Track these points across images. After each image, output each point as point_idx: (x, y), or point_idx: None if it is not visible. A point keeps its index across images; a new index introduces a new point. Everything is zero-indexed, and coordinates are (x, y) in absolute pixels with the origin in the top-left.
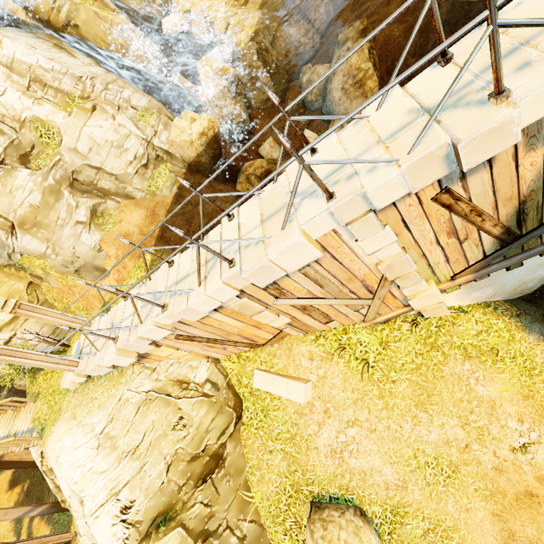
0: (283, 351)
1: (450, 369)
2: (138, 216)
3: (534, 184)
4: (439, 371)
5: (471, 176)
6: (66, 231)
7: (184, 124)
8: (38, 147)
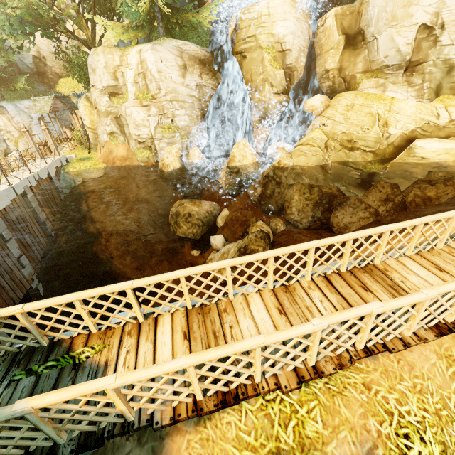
0: None
1: None
2: (122, 152)
3: None
4: None
5: None
6: (102, 127)
7: (174, 151)
8: (123, 95)
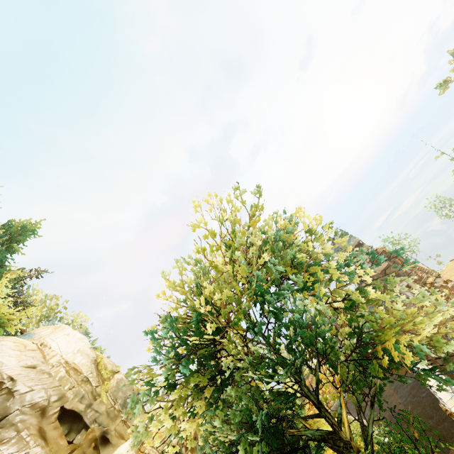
0: None
1: None
2: None
3: None
4: None
5: None
6: None
7: None
8: None
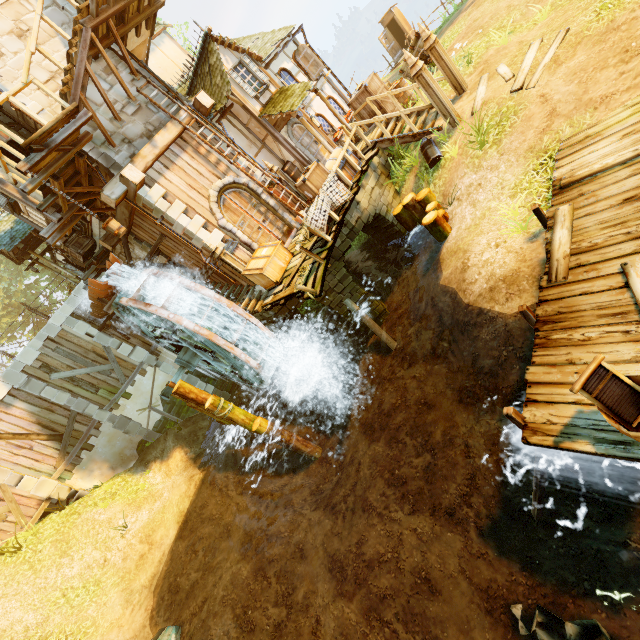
0: None
1: (82, 518)
2: None
3: (34, 417)
4: (74, 523)
5: None
6: None
7: None
8: None
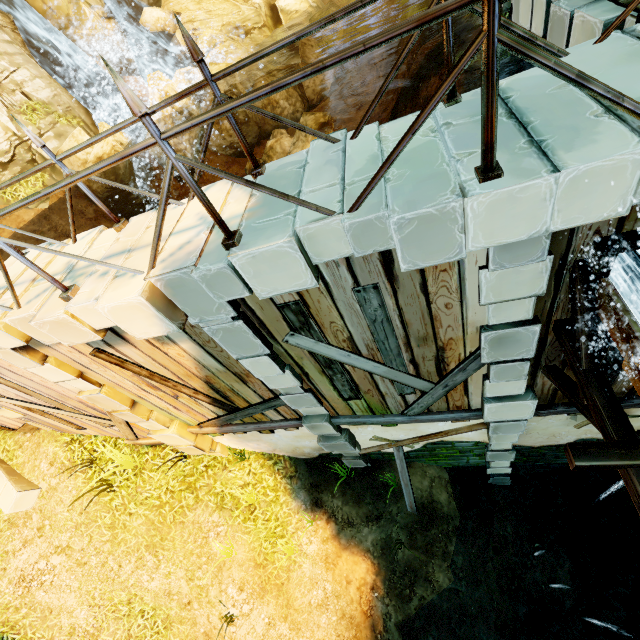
0: (31, 444)
1: (195, 516)
2: None
3: (203, 371)
4: (183, 515)
5: (118, 346)
6: None
7: (86, 138)
8: None
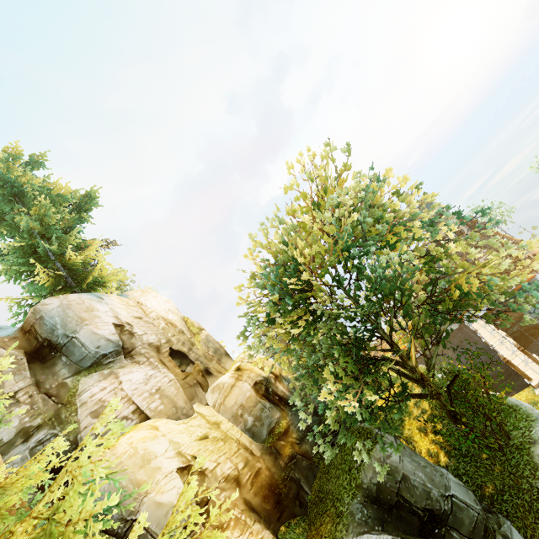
0: None
1: None
2: None
3: None
4: None
5: None
6: None
7: None
8: None
